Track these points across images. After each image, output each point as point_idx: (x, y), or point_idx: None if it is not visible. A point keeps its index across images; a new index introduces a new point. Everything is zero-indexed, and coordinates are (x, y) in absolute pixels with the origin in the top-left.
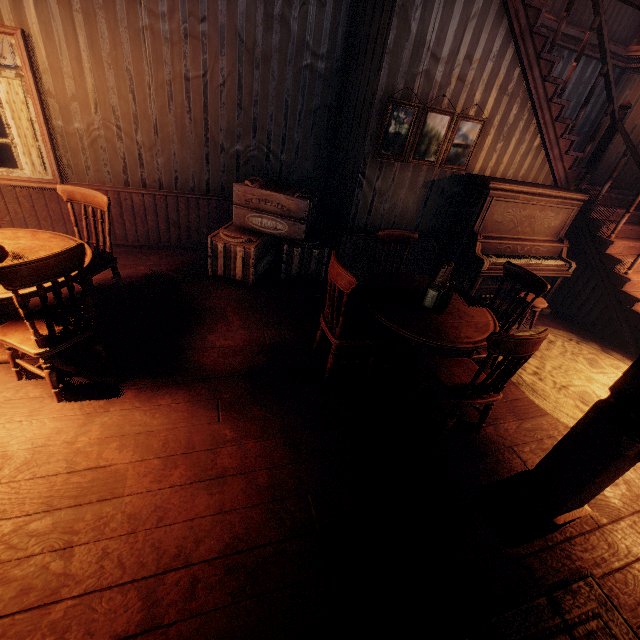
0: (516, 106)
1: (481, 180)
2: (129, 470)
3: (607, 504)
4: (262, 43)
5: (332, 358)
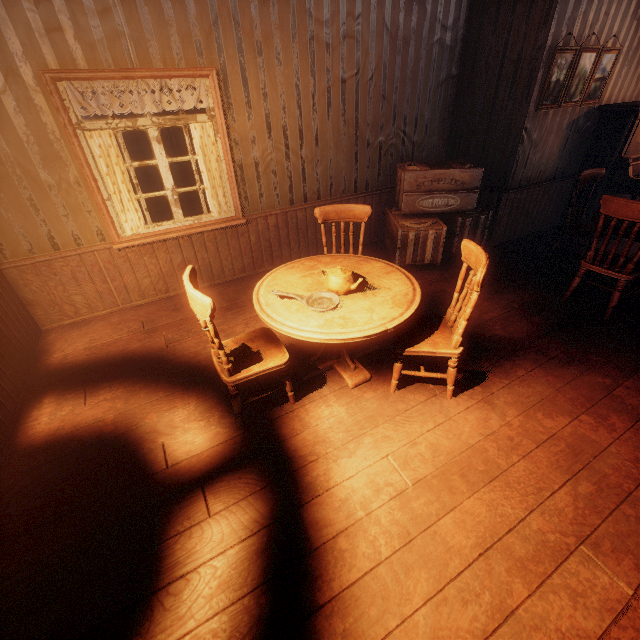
0: None
1: (626, 106)
2: (580, 430)
3: None
4: (403, 28)
5: (619, 295)
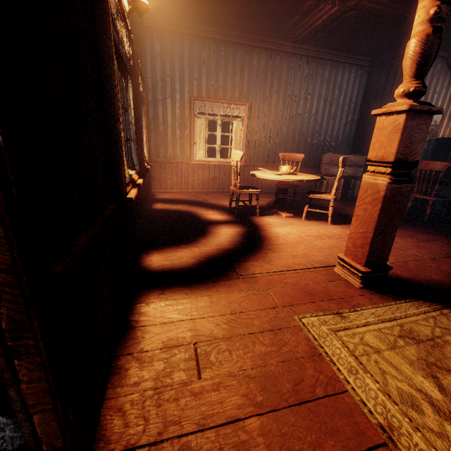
0: None
1: (449, 138)
2: None
3: None
4: (330, 97)
5: (430, 208)
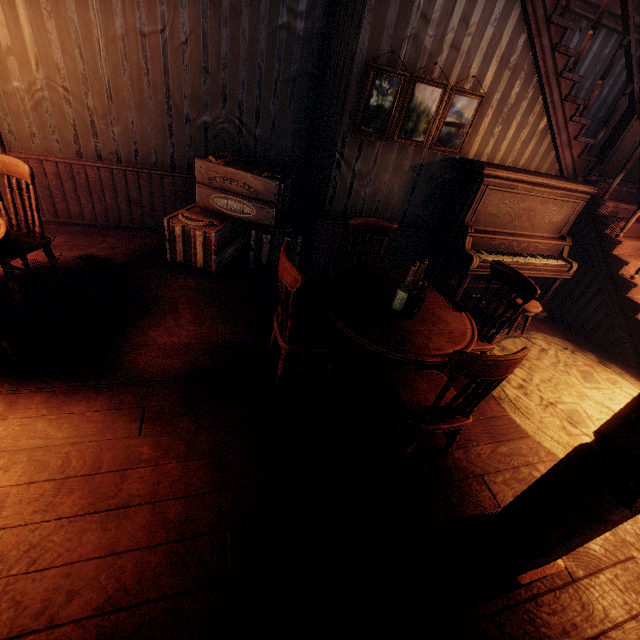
0: (520, 80)
1: (475, 165)
2: (10, 496)
3: (586, 552)
4: None
5: (282, 364)
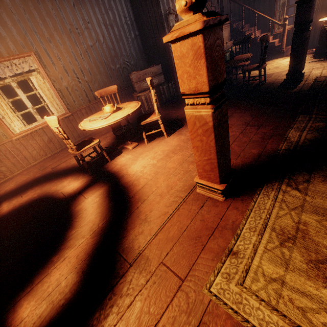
0: None
1: None
2: None
3: (306, 72)
4: (108, 20)
5: None
